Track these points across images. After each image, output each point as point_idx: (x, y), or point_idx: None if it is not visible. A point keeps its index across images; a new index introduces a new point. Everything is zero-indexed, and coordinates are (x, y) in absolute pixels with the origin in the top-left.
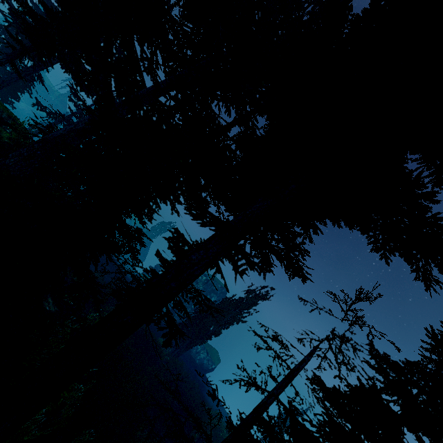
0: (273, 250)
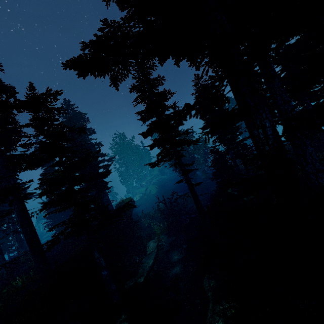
0: None
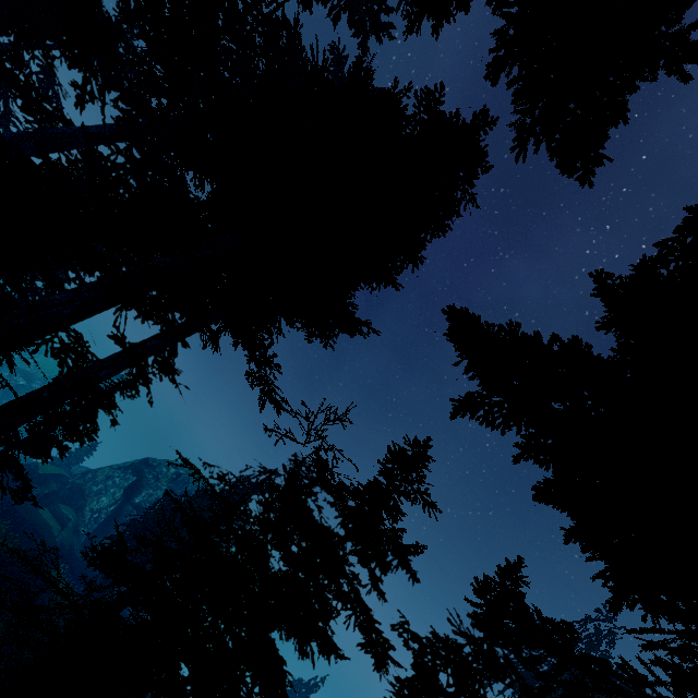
0: (165, 291)
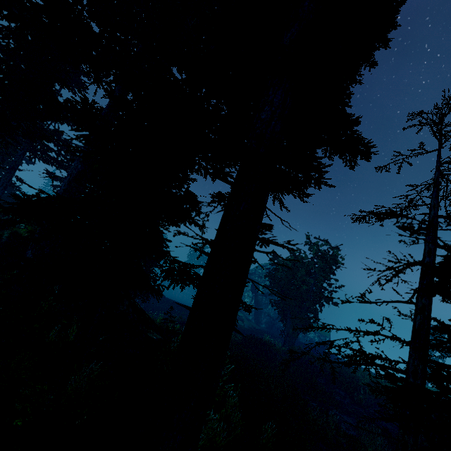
0: None
